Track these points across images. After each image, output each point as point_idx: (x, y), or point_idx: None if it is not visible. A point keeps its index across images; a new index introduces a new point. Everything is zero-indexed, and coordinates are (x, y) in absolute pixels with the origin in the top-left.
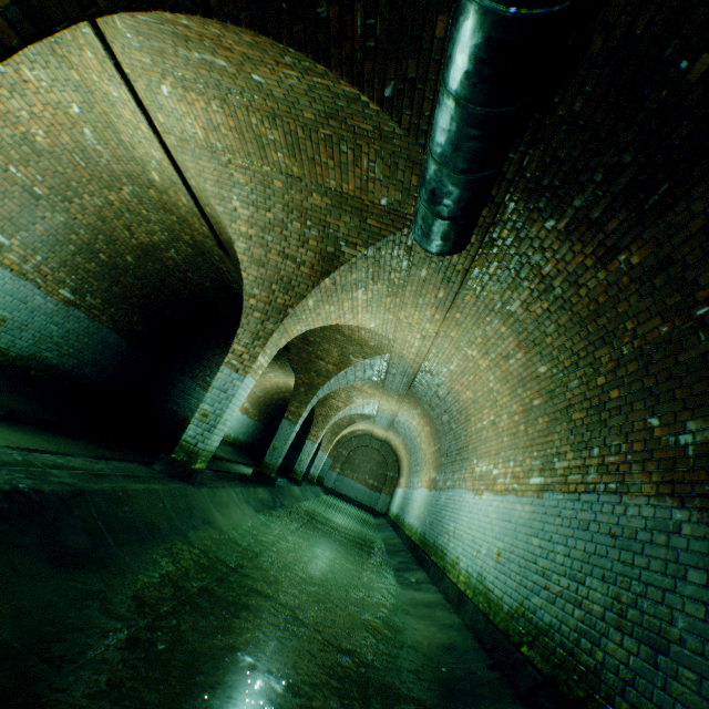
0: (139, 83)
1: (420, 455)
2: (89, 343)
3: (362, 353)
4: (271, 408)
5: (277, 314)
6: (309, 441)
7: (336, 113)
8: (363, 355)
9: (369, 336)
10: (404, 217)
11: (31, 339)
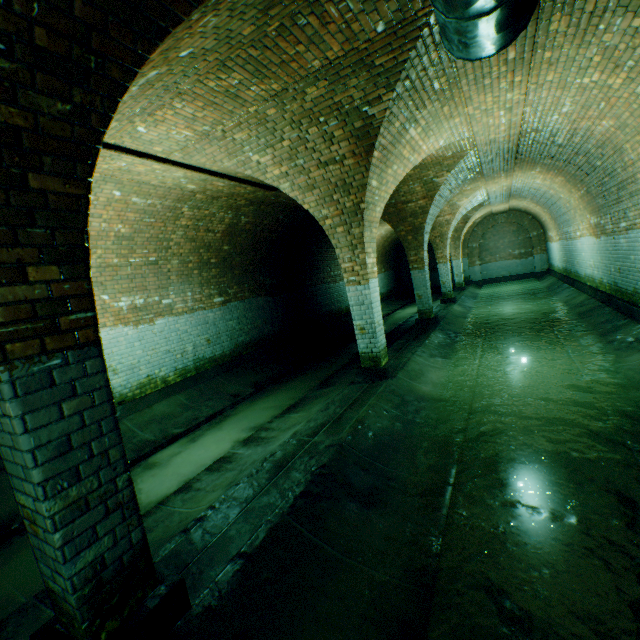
0: (125, 142)
1: (562, 206)
2: (253, 315)
3: (444, 169)
4: (388, 254)
5: (354, 217)
6: (440, 265)
7: (269, 1)
8: (446, 169)
9: (441, 151)
10: (415, 20)
11: (227, 338)
